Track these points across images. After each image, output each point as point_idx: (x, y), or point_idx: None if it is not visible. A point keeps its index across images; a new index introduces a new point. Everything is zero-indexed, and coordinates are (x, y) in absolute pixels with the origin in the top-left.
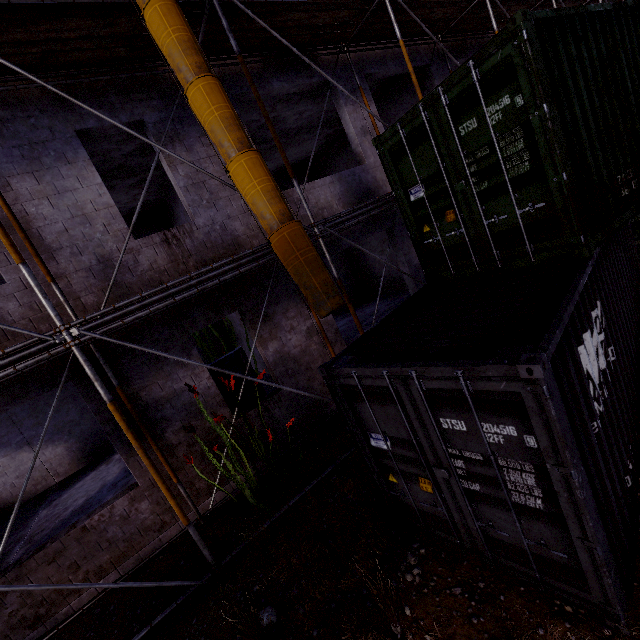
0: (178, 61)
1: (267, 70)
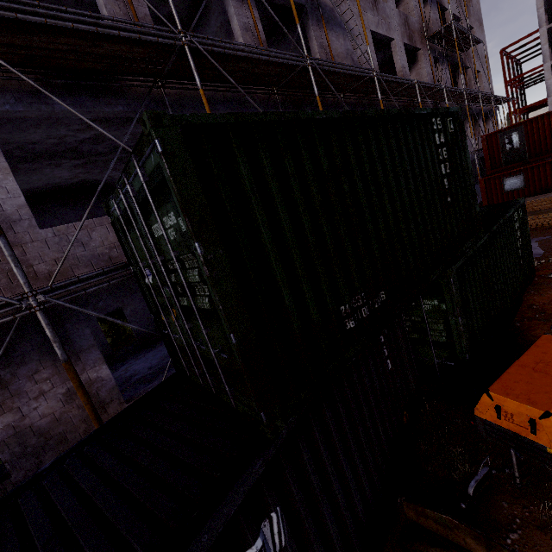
0: None
1: (47, 90)
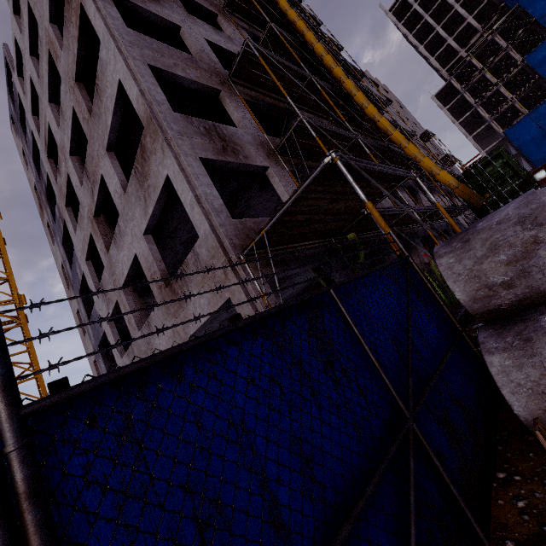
0: (419, 154)
1: None
